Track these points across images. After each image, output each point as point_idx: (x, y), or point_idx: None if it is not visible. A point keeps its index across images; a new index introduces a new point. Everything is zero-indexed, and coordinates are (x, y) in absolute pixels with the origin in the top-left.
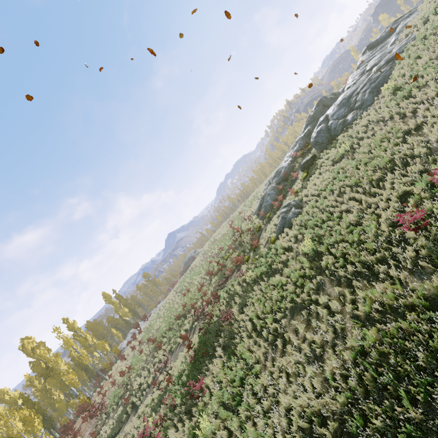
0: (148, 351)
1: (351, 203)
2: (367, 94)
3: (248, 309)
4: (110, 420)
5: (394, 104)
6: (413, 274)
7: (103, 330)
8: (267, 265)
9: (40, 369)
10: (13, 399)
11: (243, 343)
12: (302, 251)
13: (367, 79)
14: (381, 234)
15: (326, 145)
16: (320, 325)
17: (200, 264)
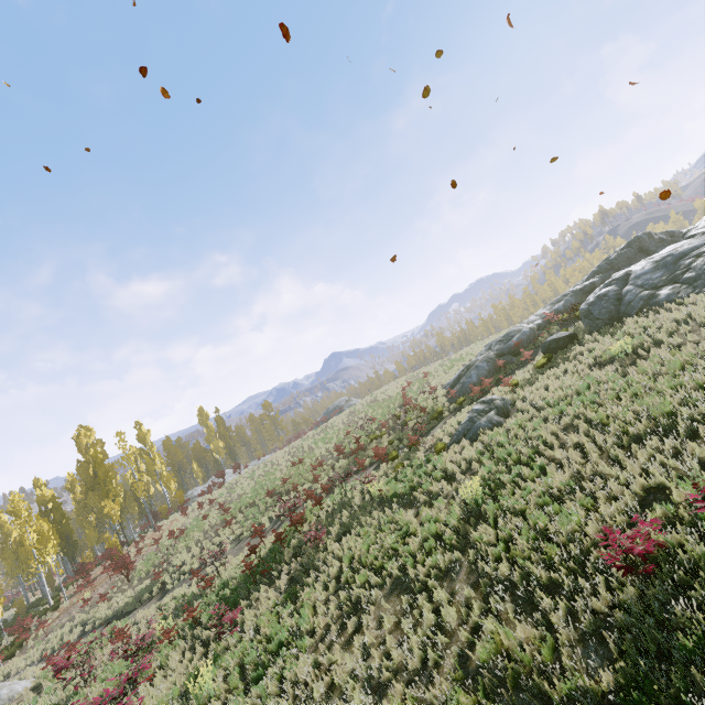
0: (215, 521)
1: (572, 455)
2: None
3: (348, 540)
4: (130, 590)
5: None
6: (585, 643)
7: (184, 457)
8: (407, 486)
9: (86, 475)
10: (44, 498)
11: (312, 591)
12: (462, 494)
13: None
14: (581, 539)
15: (603, 325)
16: (411, 636)
17: (337, 427)
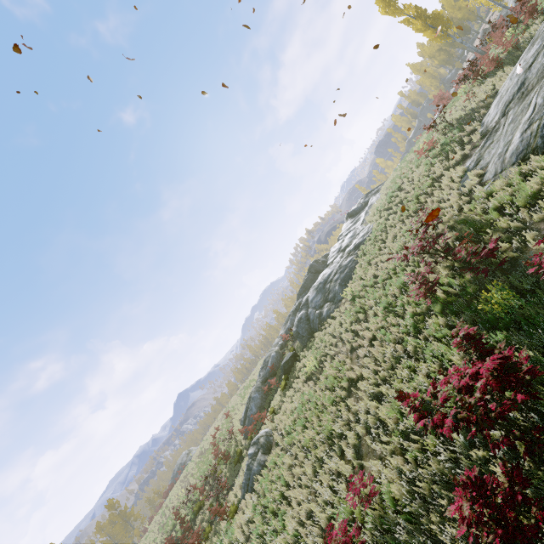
0: None
1: (296, 493)
2: (337, 285)
3: None
4: None
5: (349, 322)
6: None
7: None
8: None
9: None
10: None
11: None
12: None
13: (339, 263)
14: None
15: (307, 340)
16: None
17: (172, 504)
